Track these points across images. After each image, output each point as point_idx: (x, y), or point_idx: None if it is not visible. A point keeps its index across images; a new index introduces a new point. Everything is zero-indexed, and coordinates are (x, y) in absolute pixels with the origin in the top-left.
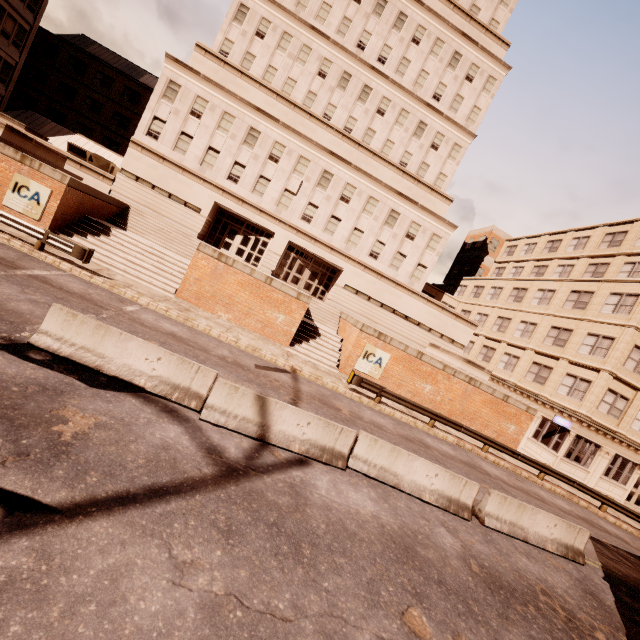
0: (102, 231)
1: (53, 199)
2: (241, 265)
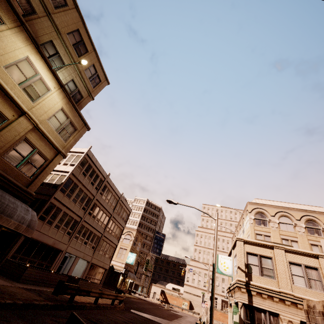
0: (193, 308)
1: (188, 304)
2: (218, 310)
